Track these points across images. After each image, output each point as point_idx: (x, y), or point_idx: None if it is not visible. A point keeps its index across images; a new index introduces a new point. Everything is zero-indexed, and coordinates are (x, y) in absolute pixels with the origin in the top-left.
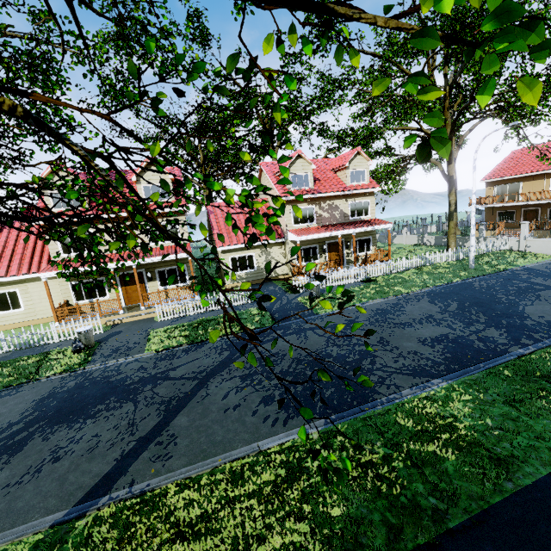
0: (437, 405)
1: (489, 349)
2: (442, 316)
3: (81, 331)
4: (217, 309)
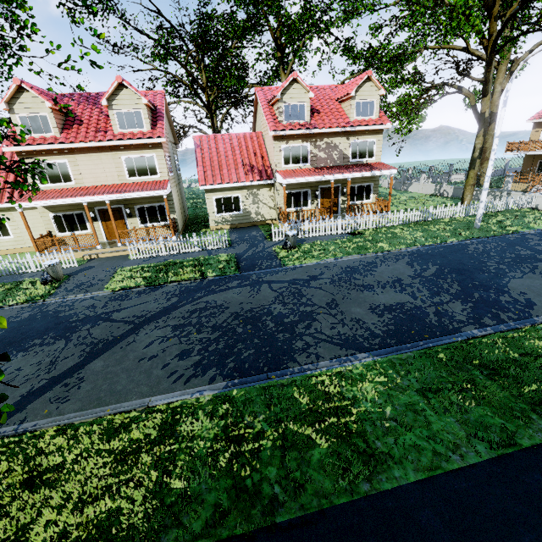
0: (344, 384)
1: (440, 326)
2: (411, 281)
3: (47, 264)
4: (190, 252)
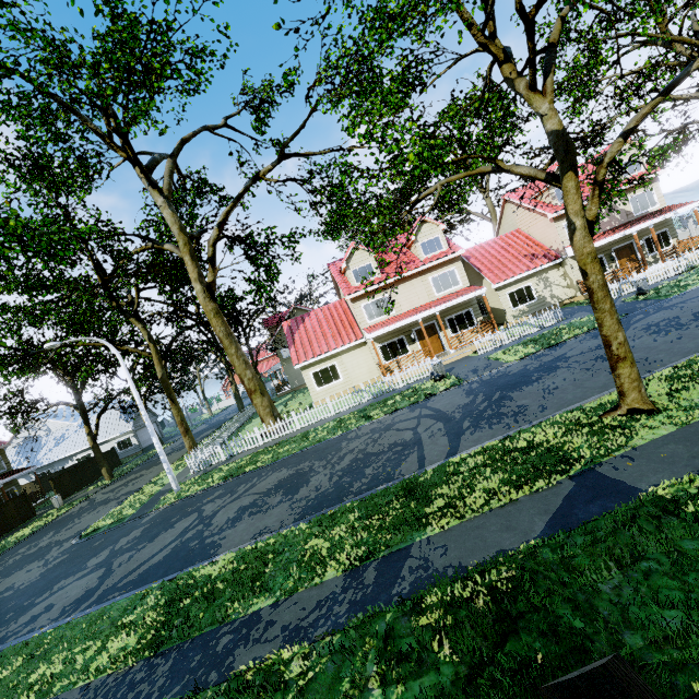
0: None
1: None
2: None
3: (437, 362)
4: (530, 334)
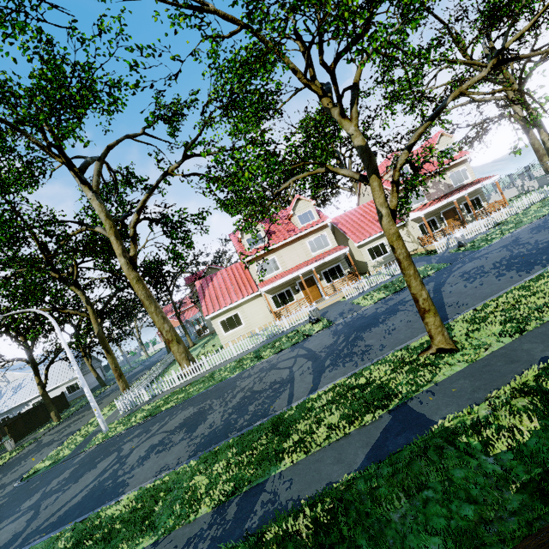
0: None
1: None
2: None
3: (313, 308)
4: (384, 281)
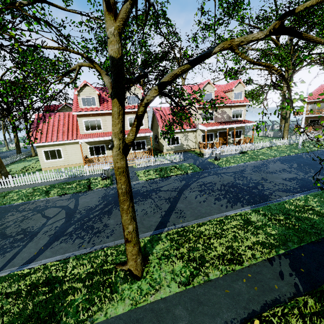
0: (302, 202)
1: (320, 183)
2: (290, 169)
3: (106, 169)
4: (165, 163)
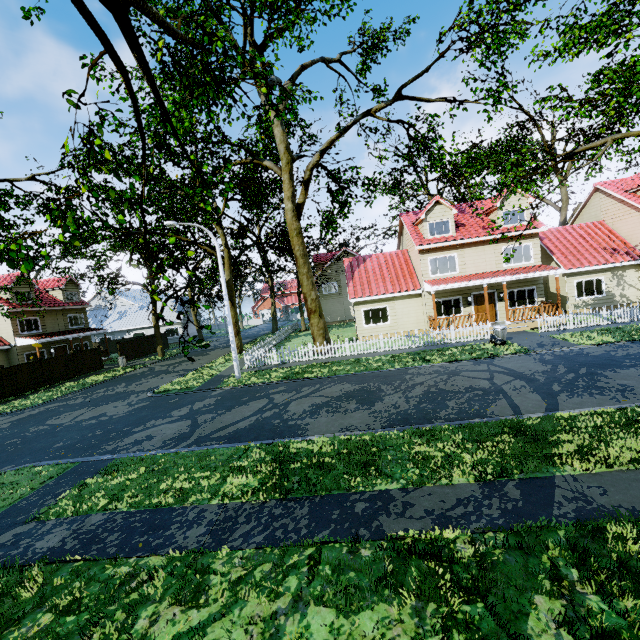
0: None
1: None
2: None
3: (501, 327)
4: (598, 325)
